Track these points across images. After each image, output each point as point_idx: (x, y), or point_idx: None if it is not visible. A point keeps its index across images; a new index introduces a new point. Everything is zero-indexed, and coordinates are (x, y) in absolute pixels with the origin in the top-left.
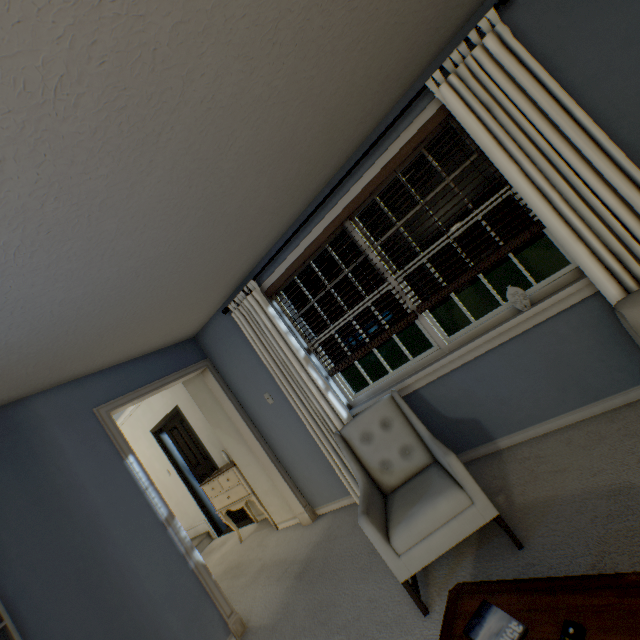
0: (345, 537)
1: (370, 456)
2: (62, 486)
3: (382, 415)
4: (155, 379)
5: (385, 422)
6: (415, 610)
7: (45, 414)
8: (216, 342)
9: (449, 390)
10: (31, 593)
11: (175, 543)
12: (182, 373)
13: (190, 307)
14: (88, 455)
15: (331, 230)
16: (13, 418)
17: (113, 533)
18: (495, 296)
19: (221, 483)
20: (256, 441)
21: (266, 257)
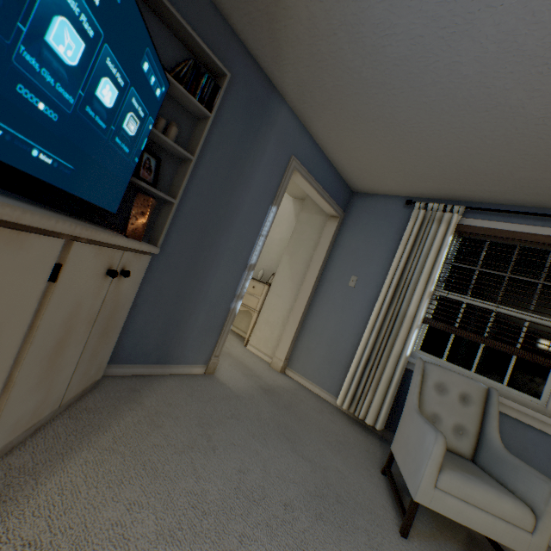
0: (312, 409)
1: (431, 401)
2: (245, 173)
3: (468, 391)
4: (321, 185)
5: (466, 397)
6: (389, 522)
7: (279, 122)
8: (365, 211)
9: (511, 435)
10: (185, 205)
11: (239, 283)
12: (331, 202)
13: (409, 173)
14: (266, 176)
15: None
16: (270, 101)
17: (231, 234)
18: None
19: None
20: (309, 291)
21: (493, 205)
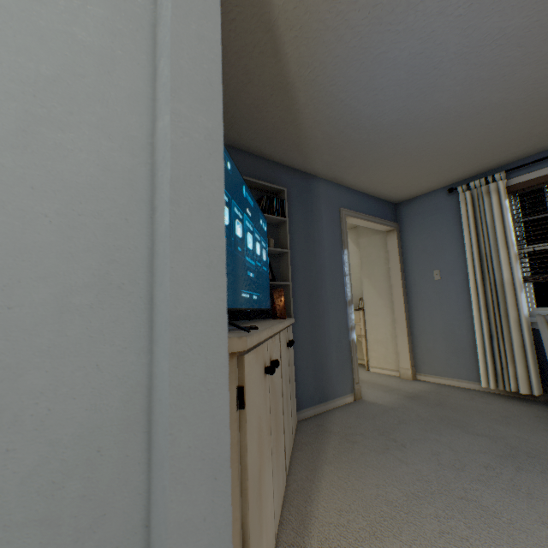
0: (461, 399)
1: None
2: (316, 239)
3: None
4: (369, 214)
5: None
6: None
7: (321, 193)
8: (415, 214)
9: None
10: (292, 282)
11: (347, 318)
12: (383, 222)
13: (437, 171)
14: (329, 232)
15: None
16: (310, 184)
17: (326, 285)
18: None
19: None
20: (401, 300)
21: (530, 157)
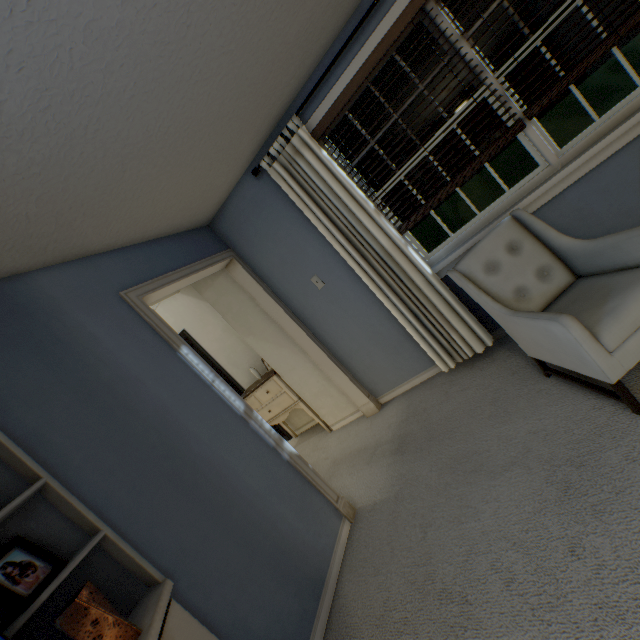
0: (440, 404)
1: (500, 287)
2: (112, 380)
3: (507, 239)
4: (181, 266)
5: (512, 246)
6: (618, 416)
7: (58, 296)
8: (240, 225)
9: (560, 215)
10: (117, 502)
11: (261, 437)
12: (209, 262)
13: (219, 156)
14: (131, 345)
15: (409, 17)
16: (14, 298)
17: (192, 430)
18: (632, 76)
19: (258, 398)
20: (305, 336)
21: (309, 83)
